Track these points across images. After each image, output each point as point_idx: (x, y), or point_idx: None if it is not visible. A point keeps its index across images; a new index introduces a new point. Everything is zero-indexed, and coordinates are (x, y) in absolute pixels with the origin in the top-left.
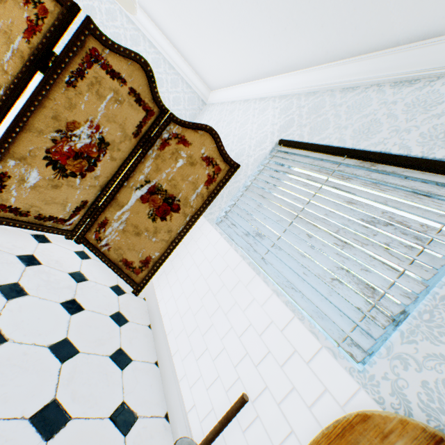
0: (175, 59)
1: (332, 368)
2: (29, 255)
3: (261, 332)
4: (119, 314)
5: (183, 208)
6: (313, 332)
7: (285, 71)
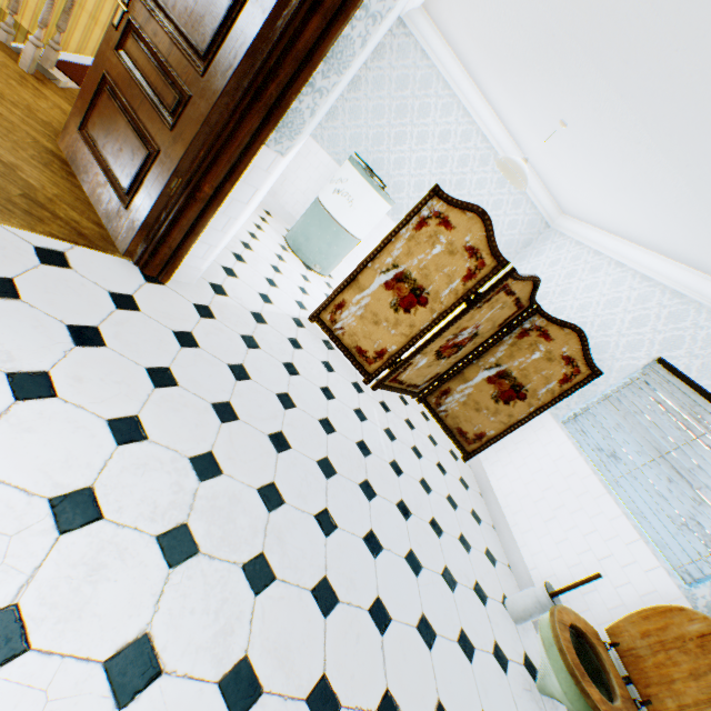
0: None
1: (664, 580)
2: (407, 419)
3: (605, 538)
4: (462, 479)
5: (529, 398)
6: (654, 554)
7: (688, 264)
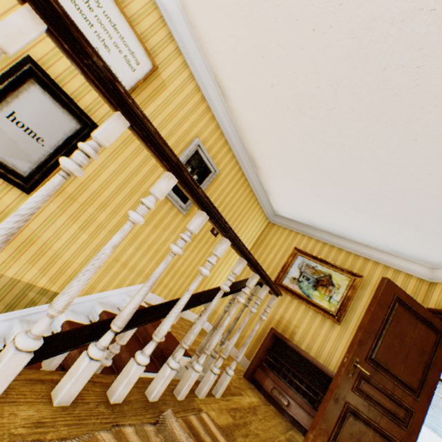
0: None
1: None
2: None
3: None
4: None
5: None
6: None
7: None
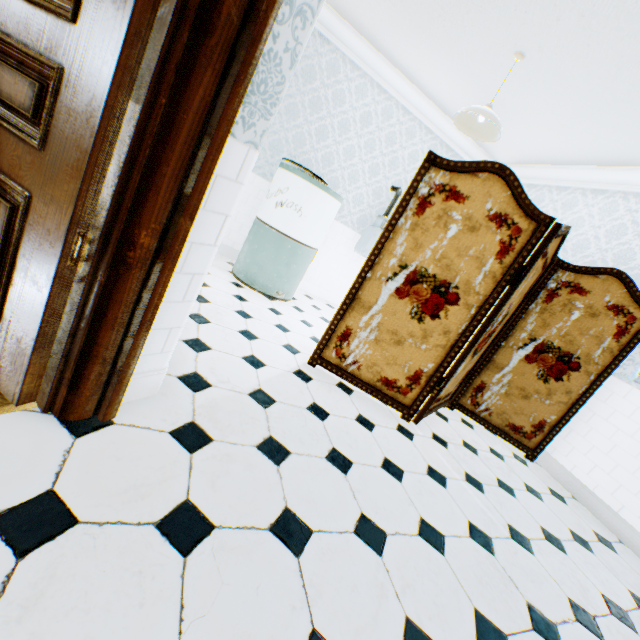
0: (455, 139)
1: None
2: (463, 441)
3: None
4: (551, 490)
5: (584, 365)
6: None
7: None
